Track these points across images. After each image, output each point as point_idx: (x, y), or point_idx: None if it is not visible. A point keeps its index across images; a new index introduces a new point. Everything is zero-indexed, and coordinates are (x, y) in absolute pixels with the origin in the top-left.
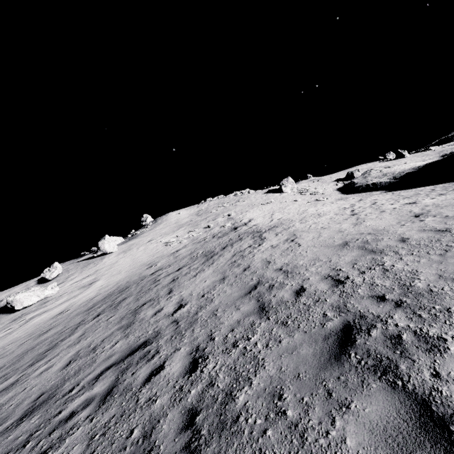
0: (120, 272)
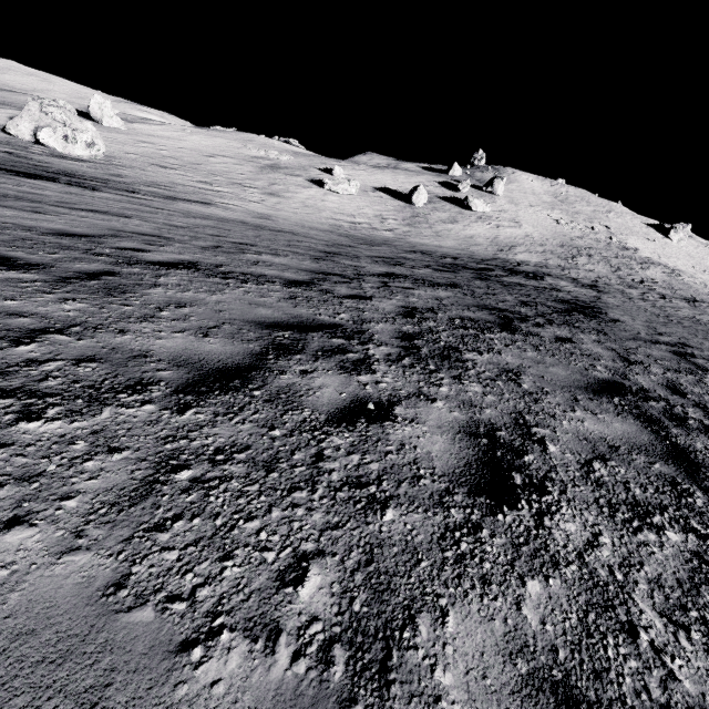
0: (537, 227)
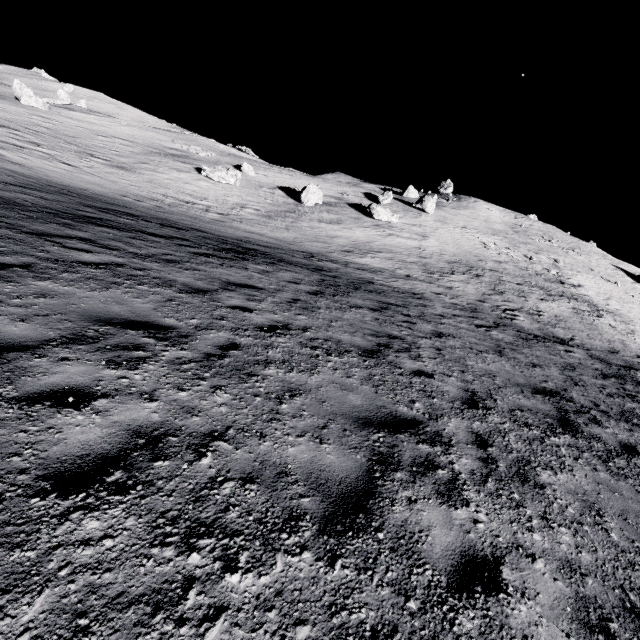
0: (447, 244)
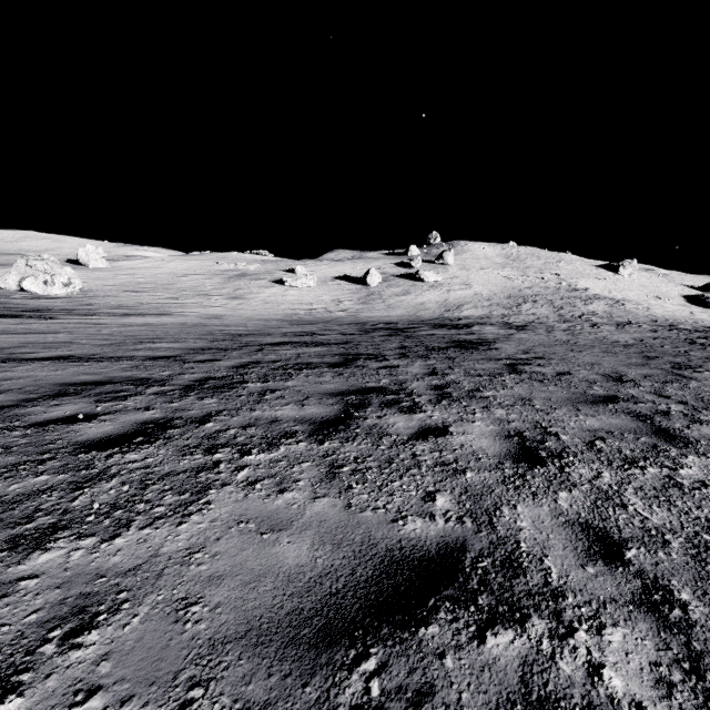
0: (487, 285)
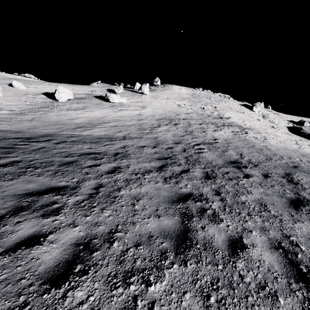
0: (158, 109)
